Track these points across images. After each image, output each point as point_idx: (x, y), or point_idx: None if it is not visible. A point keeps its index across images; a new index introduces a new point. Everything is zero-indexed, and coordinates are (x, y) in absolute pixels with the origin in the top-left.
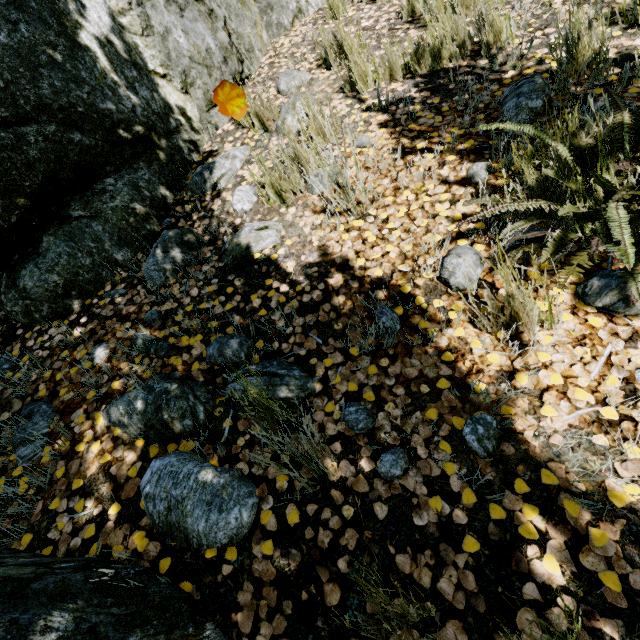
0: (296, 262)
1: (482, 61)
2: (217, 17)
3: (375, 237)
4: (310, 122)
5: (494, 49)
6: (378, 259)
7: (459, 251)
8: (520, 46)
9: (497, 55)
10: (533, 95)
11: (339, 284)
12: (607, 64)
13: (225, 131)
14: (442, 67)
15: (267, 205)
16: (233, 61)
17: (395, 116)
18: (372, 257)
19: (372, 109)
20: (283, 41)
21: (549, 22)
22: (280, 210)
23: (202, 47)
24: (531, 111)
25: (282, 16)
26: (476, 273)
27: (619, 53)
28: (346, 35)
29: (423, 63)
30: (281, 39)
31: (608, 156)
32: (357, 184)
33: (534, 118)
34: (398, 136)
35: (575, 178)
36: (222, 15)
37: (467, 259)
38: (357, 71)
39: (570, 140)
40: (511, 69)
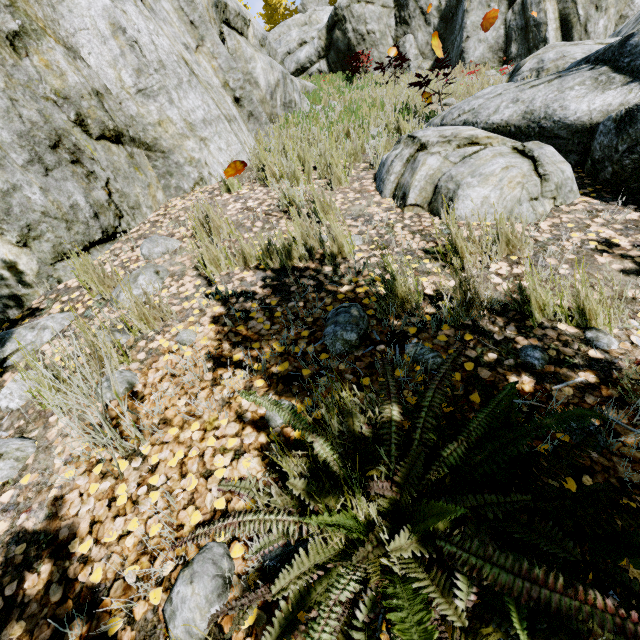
0: (11, 524)
1: (327, 267)
2: (98, 178)
3: (127, 498)
4: (132, 307)
5: (340, 258)
6: (111, 544)
7: (197, 567)
8: (361, 261)
9: (341, 264)
10: (348, 326)
11: (36, 589)
12: (425, 300)
13: (66, 287)
14: (293, 264)
15: (39, 407)
16: (108, 216)
17: (230, 311)
18: (105, 538)
19: (213, 297)
20: (177, 202)
21: (388, 243)
22: (50, 418)
23: (66, 203)
24: (346, 342)
25: (182, 181)
26: (208, 616)
27: (436, 291)
28: (215, 217)
29: (274, 258)
30: (177, 200)
31: (372, 465)
32: (122, 417)
33: (350, 350)
34: (222, 338)
35: (335, 489)
36: (105, 176)
37: (197, 591)
38: (210, 255)
39: (377, 388)
40: (348, 283)
